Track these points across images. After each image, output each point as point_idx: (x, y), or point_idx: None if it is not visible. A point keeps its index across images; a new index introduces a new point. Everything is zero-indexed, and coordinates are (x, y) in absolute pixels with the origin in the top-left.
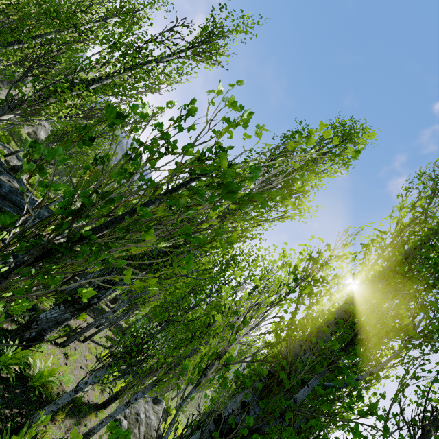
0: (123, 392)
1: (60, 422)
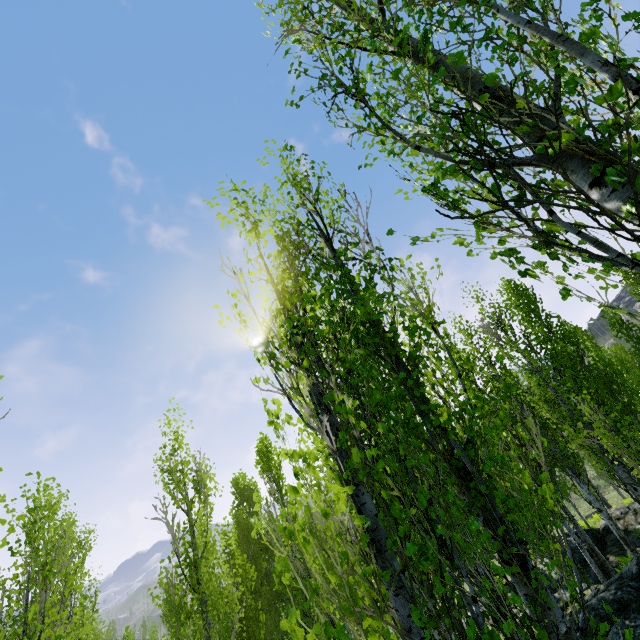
0: None
1: None
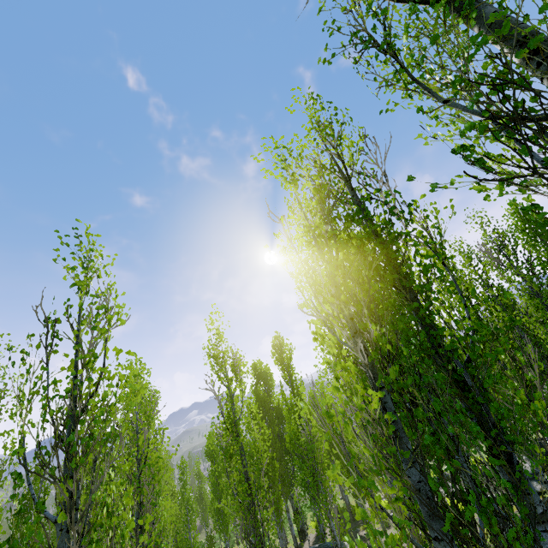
0: None
1: None
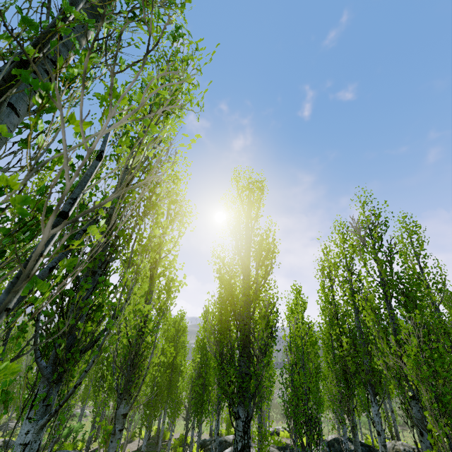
0: None
1: None
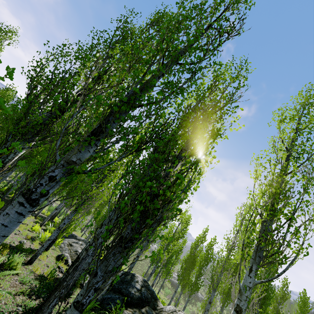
0: (58, 236)
1: (6, 254)
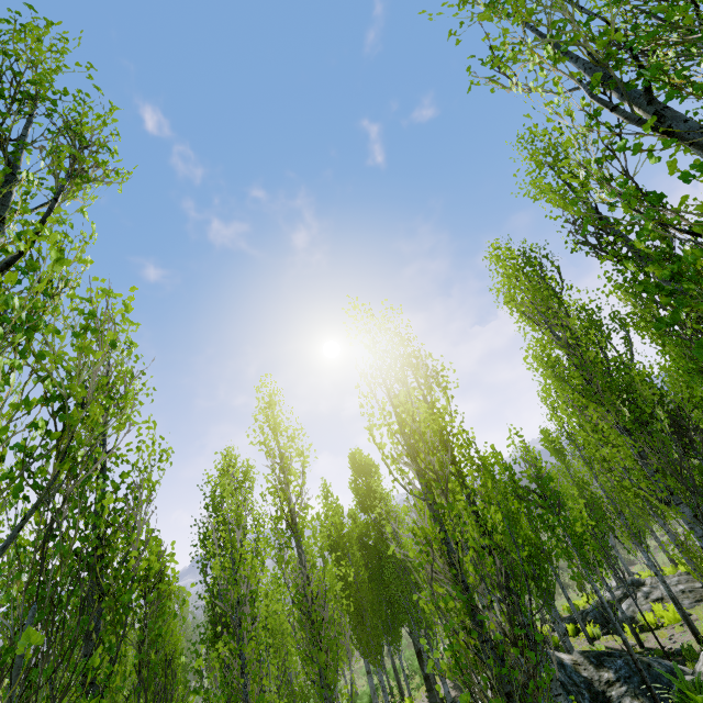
0: None
1: None
